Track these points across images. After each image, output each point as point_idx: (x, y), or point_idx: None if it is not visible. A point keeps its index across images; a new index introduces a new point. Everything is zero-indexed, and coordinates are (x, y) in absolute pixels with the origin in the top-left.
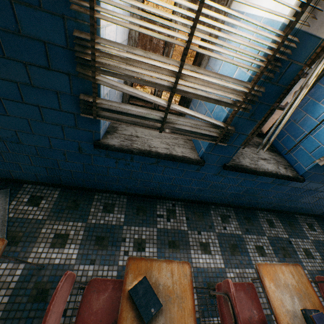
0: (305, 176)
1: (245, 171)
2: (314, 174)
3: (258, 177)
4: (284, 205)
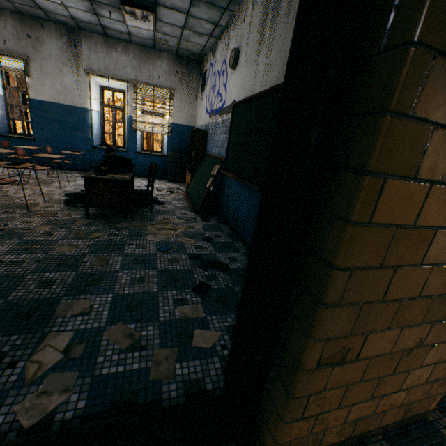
0: (35, 138)
1: (0, 136)
2: (38, 137)
3: (14, 141)
4: (51, 162)
